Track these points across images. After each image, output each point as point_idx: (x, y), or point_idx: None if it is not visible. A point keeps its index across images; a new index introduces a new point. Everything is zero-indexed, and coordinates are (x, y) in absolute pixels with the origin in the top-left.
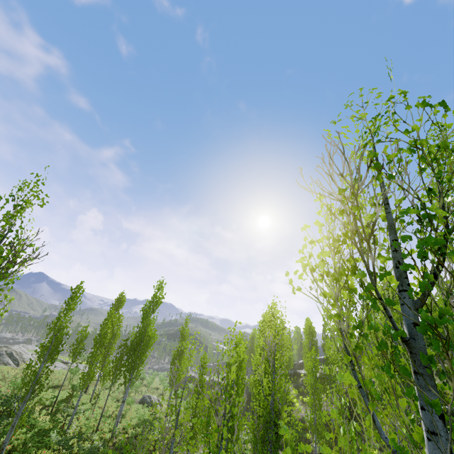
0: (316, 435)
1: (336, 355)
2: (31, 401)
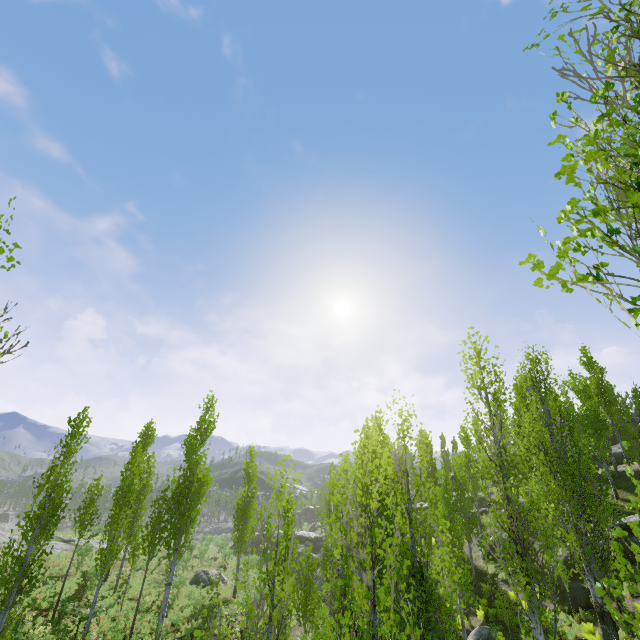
0: (459, 587)
1: (466, 475)
2: (17, 606)
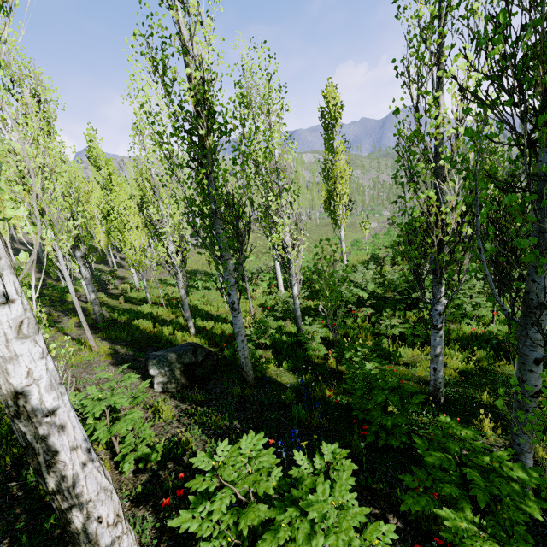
0: None
1: None
2: None
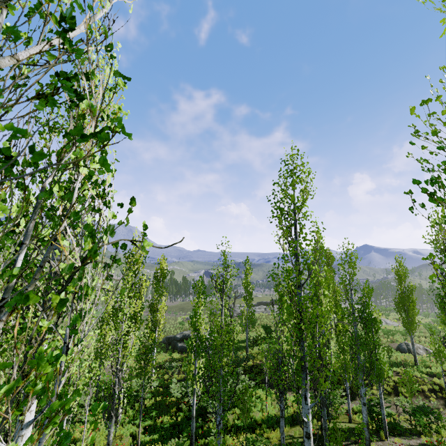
0: None
1: None
2: None
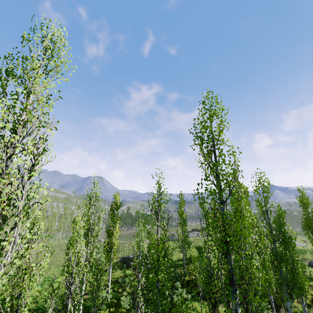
0: None
1: None
2: None
